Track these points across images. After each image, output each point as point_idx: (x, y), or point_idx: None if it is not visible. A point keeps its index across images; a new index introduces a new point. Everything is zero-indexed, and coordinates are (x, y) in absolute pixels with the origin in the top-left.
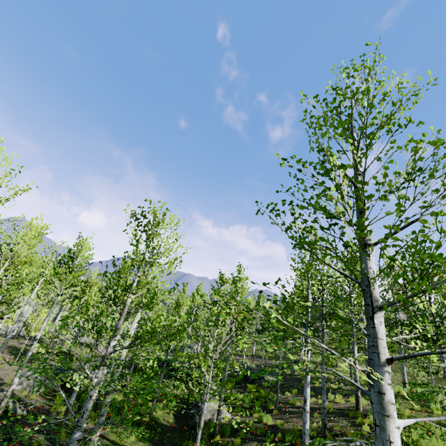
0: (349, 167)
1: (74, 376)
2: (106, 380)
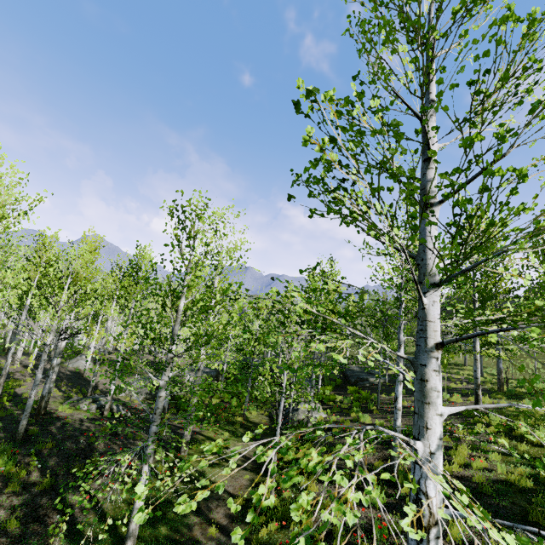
0: (317, 92)
1: (155, 381)
2: (166, 381)
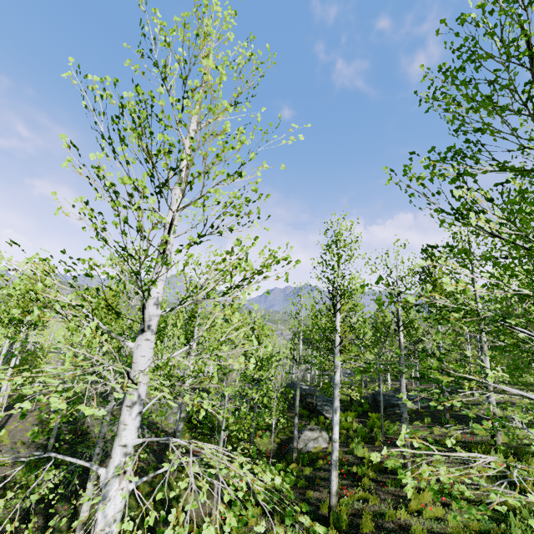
0: None
1: None
2: None
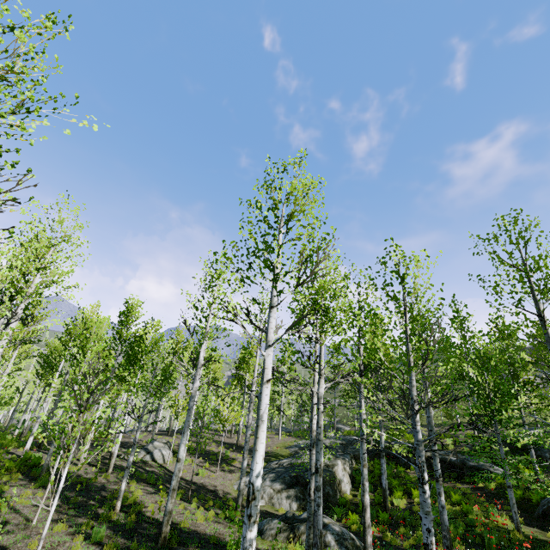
0: None
1: None
2: None
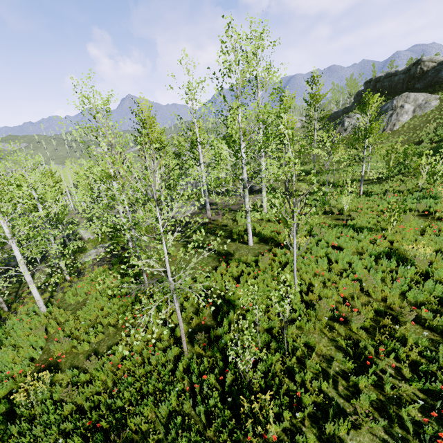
0: None
1: None
2: None
